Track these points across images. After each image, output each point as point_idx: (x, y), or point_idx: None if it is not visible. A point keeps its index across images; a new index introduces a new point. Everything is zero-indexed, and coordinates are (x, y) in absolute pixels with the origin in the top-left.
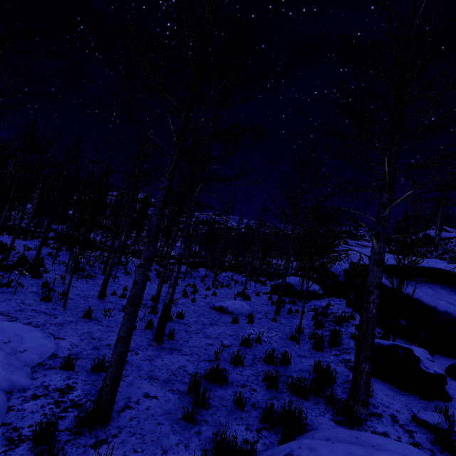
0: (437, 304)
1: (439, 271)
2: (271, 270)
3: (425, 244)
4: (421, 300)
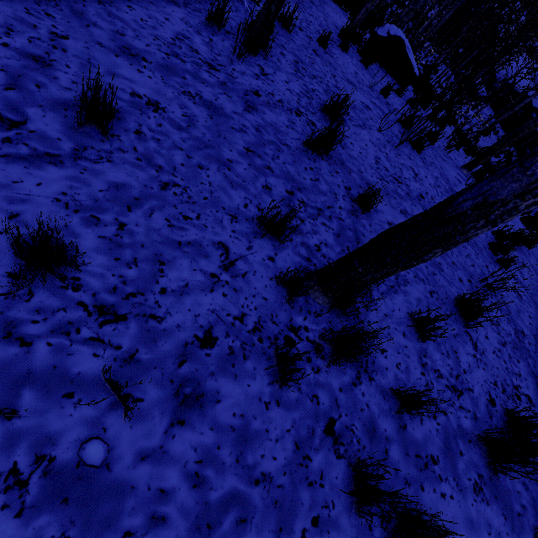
0: None
1: None
2: None
3: None
4: None
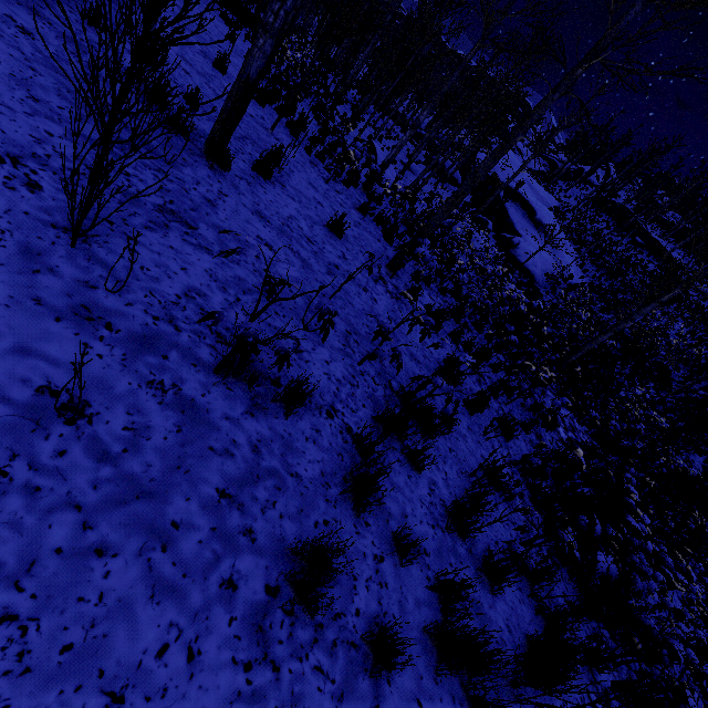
0: (511, 216)
1: (529, 204)
2: (410, 123)
3: (569, 180)
4: (508, 212)
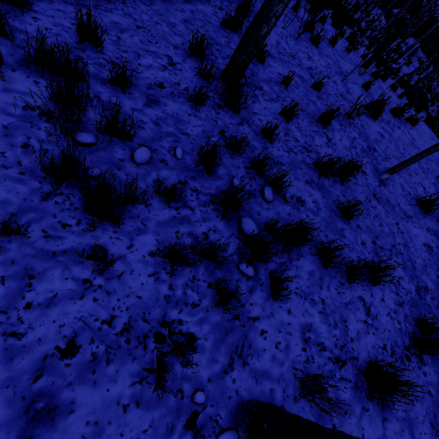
0: None
1: None
2: None
3: None
4: None
